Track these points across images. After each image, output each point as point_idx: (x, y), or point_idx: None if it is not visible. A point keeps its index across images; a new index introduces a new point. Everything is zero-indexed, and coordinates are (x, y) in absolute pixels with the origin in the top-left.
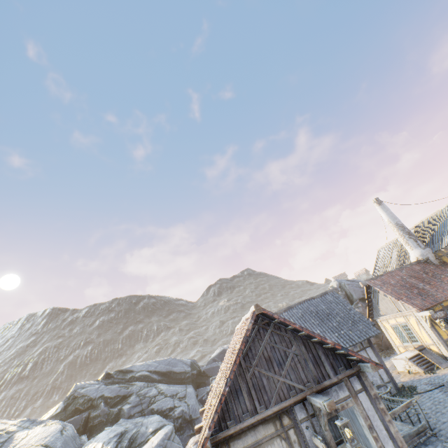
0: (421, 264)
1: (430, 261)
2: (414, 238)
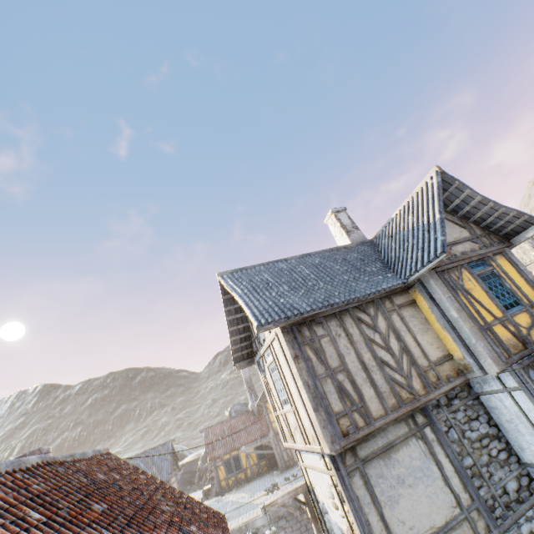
0: (249, 414)
1: (254, 412)
2: (251, 392)
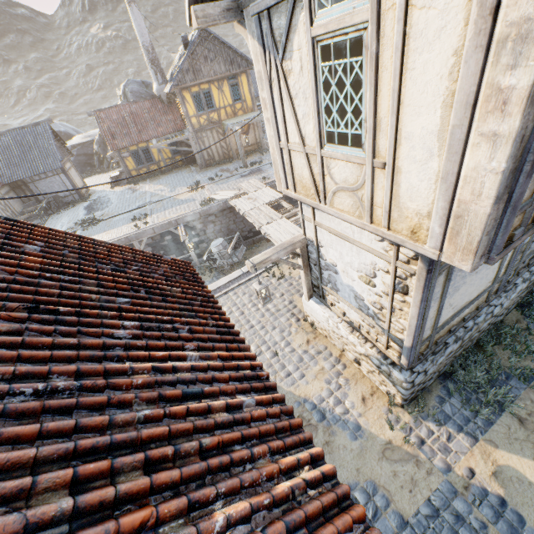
0: (155, 101)
1: (162, 100)
2: (155, 69)
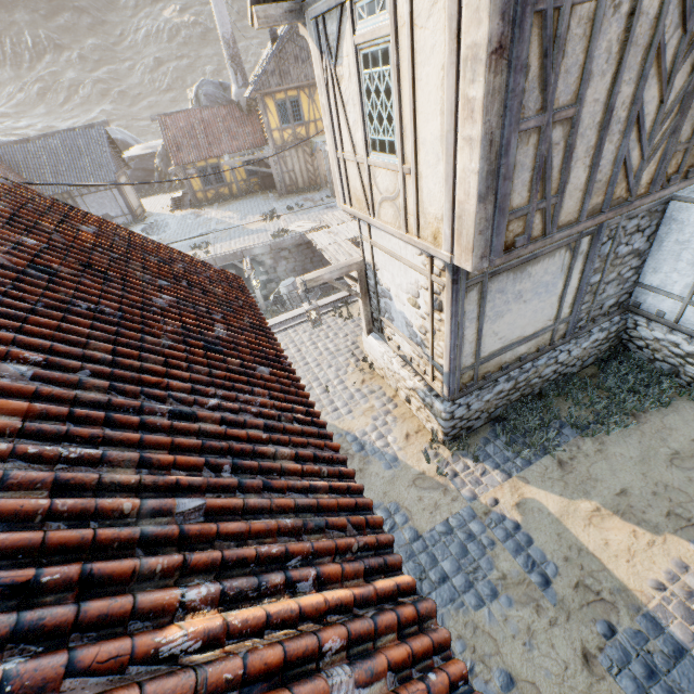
0: (232, 108)
1: (241, 107)
2: (235, 69)
